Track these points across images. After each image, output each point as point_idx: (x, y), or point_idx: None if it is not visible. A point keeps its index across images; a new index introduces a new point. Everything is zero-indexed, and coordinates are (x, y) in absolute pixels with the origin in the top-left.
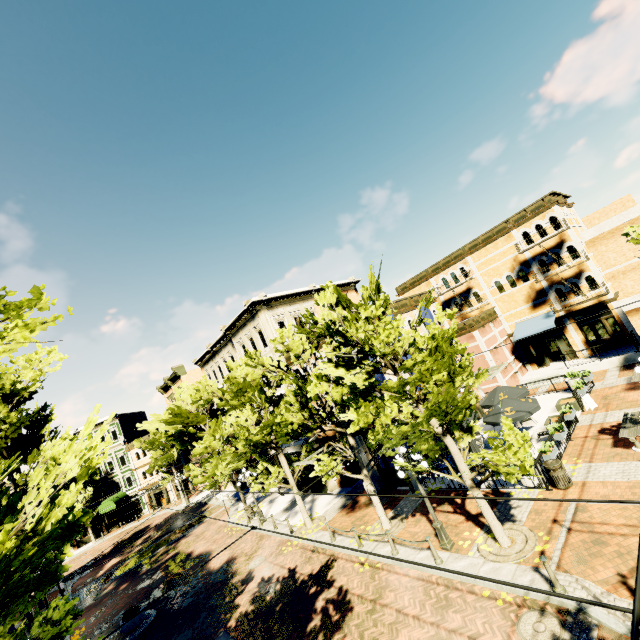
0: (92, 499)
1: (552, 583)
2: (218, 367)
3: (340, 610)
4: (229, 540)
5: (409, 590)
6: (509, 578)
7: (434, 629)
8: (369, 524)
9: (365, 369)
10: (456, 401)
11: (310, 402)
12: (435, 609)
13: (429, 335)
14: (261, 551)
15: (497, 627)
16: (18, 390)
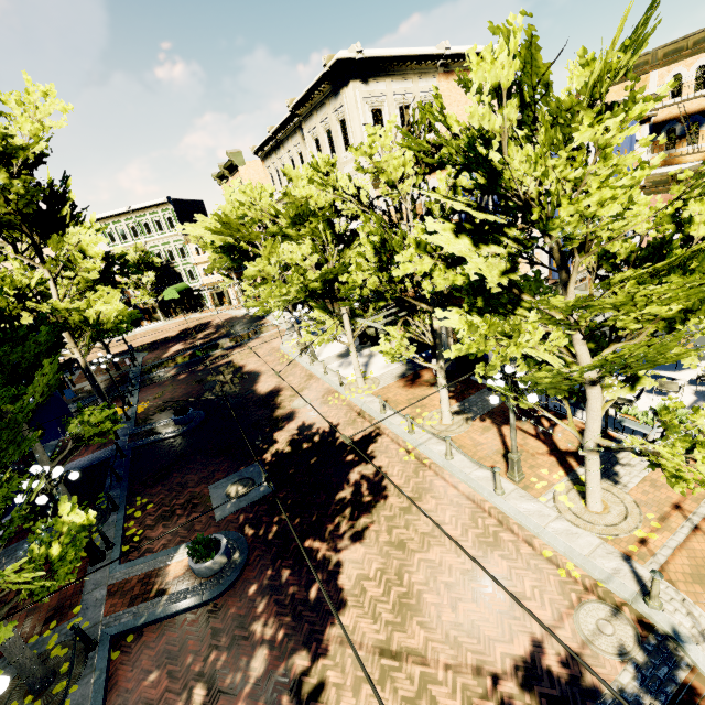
0: (156, 284)
1: (649, 595)
2: (282, 165)
3: (373, 493)
4: (279, 367)
5: (454, 506)
6: (585, 553)
7: (471, 564)
8: (427, 409)
9: (507, 248)
10: (660, 356)
11: (394, 264)
12: (479, 542)
13: (669, 209)
14: (307, 392)
15: (549, 600)
16: (13, 148)
